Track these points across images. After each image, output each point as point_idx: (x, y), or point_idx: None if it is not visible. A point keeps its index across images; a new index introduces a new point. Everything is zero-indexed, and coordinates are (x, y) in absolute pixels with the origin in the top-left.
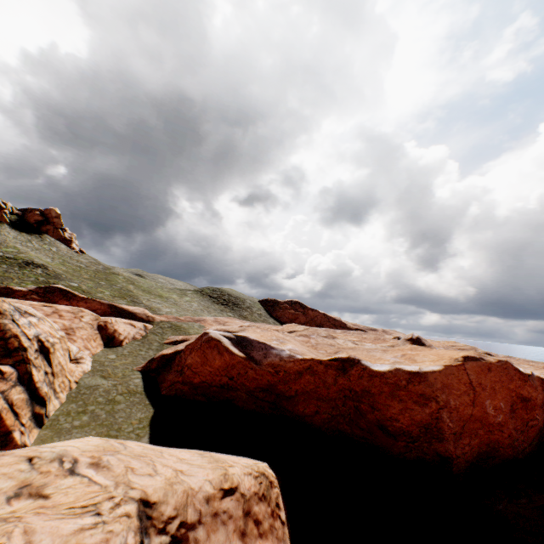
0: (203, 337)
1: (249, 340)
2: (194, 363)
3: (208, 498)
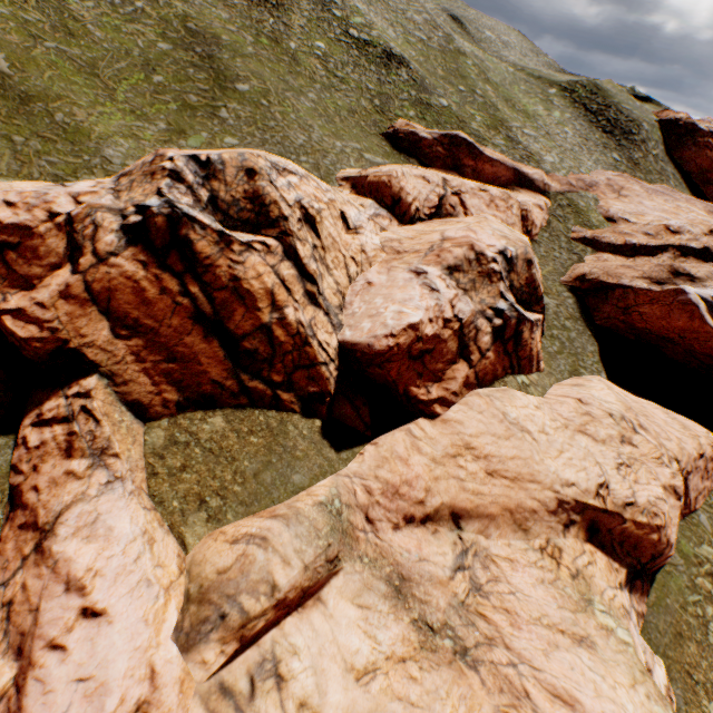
0: (678, 296)
1: None
2: (648, 314)
3: (693, 459)
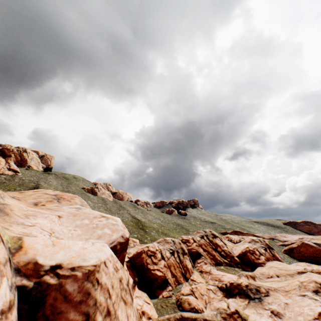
0: (303, 243)
1: (317, 243)
2: (303, 250)
3: None
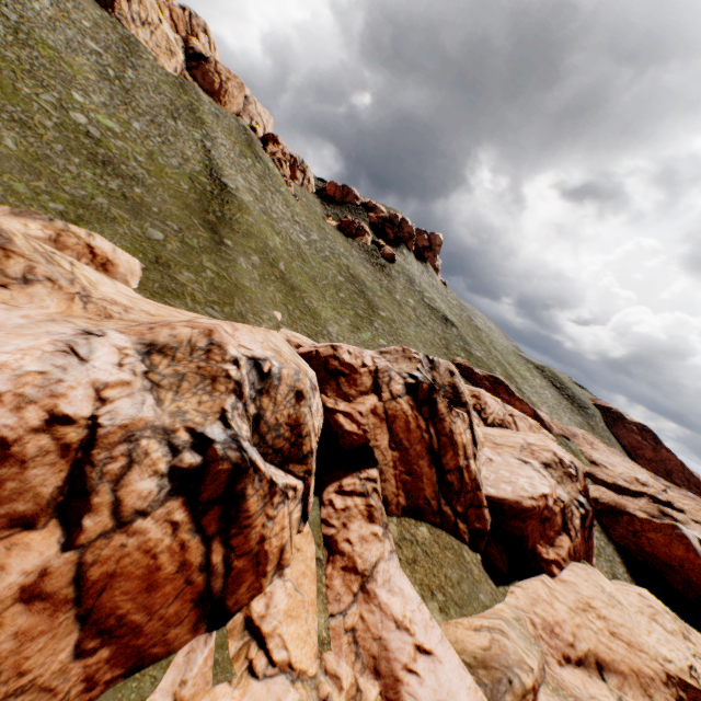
0: (675, 529)
1: None
2: (654, 539)
3: None
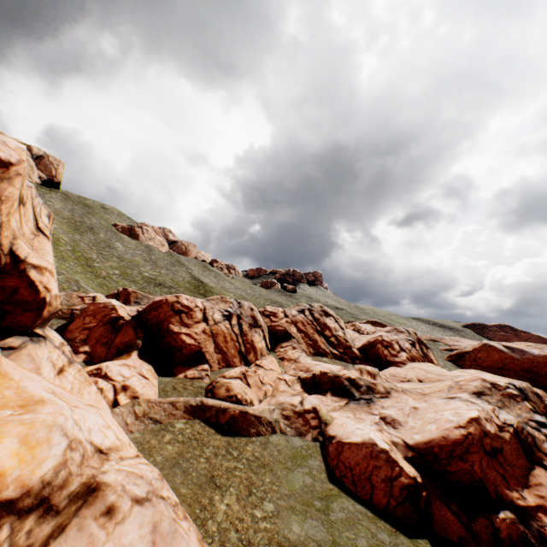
0: (485, 345)
1: (510, 347)
2: (481, 356)
3: None
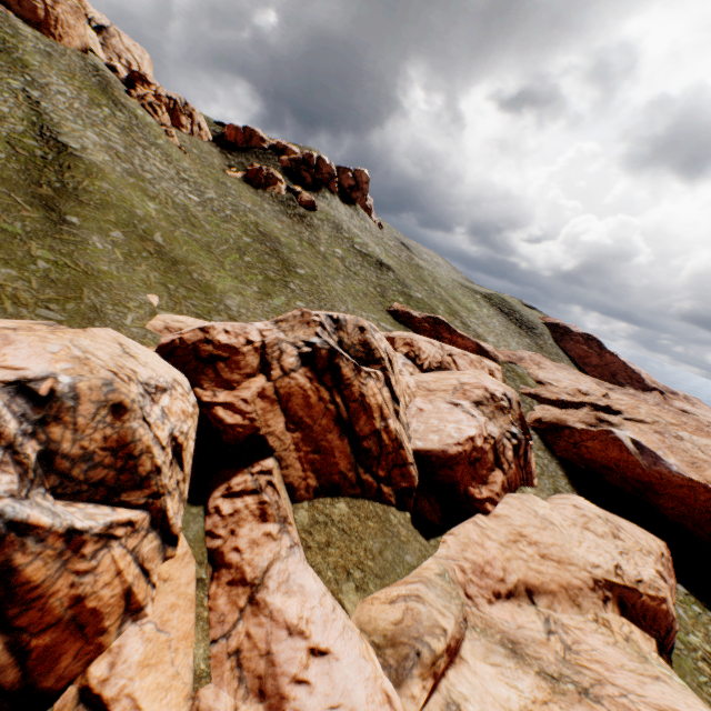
0: (609, 434)
1: (640, 445)
2: (592, 447)
3: (659, 556)
